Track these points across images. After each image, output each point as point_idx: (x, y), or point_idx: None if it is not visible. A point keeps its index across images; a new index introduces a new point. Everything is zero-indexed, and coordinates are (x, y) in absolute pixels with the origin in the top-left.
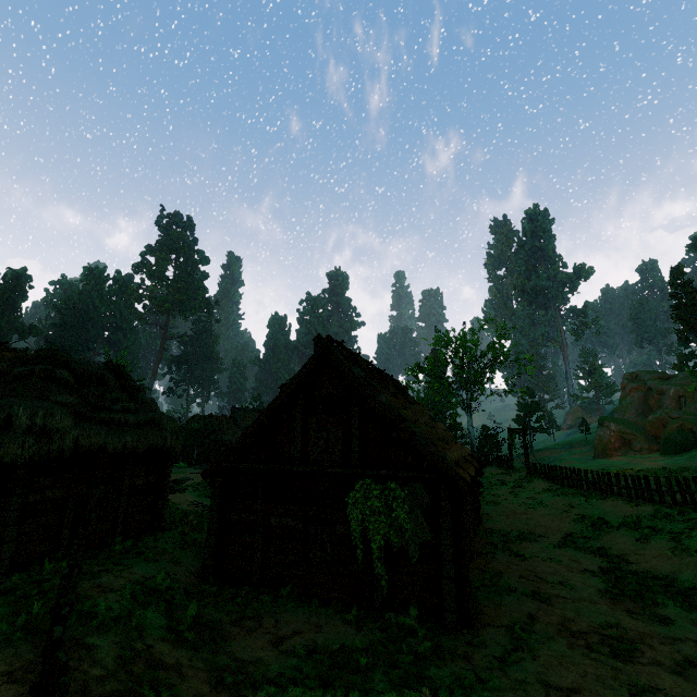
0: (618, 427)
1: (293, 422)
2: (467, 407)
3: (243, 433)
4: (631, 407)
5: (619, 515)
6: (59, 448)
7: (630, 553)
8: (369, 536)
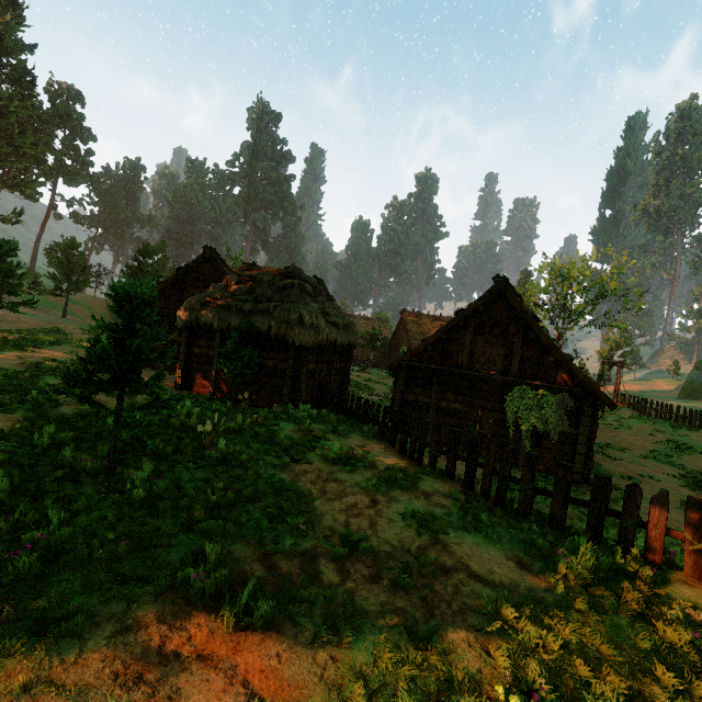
0: None
1: (462, 338)
2: (560, 336)
3: (423, 342)
4: None
5: None
6: (321, 339)
7: None
8: (520, 423)
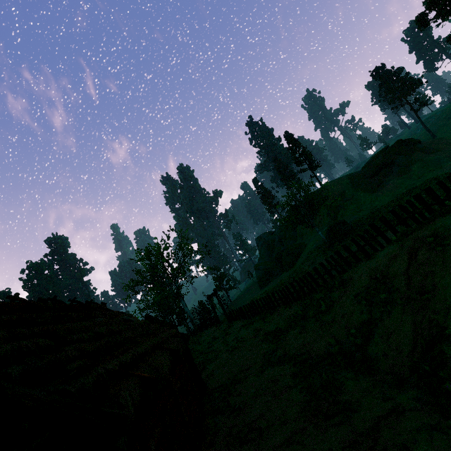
0: (263, 267)
1: None
2: (179, 295)
3: None
4: (265, 254)
5: (284, 321)
6: None
7: (301, 347)
8: None
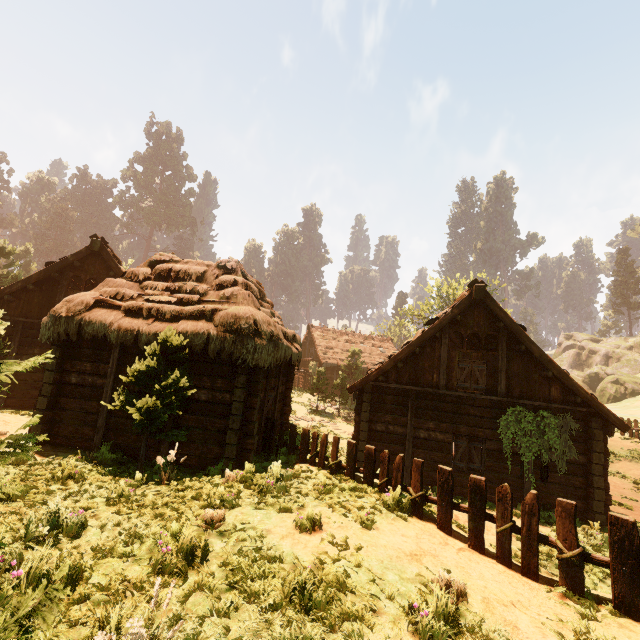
0: None
1: (436, 352)
2: None
3: (392, 358)
4: (566, 362)
5: (622, 448)
6: (280, 356)
7: None
8: (520, 452)
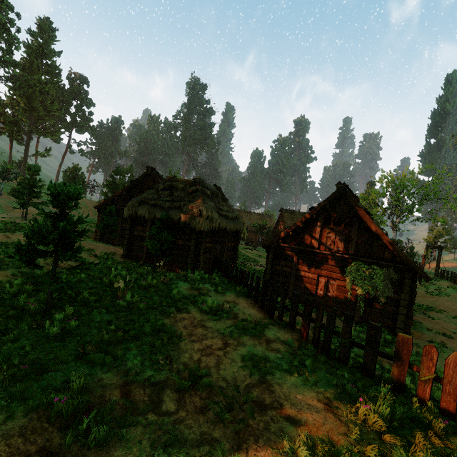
0: None
1: (314, 227)
2: (395, 227)
3: (287, 230)
4: None
5: None
6: (215, 226)
7: None
8: (356, 288)
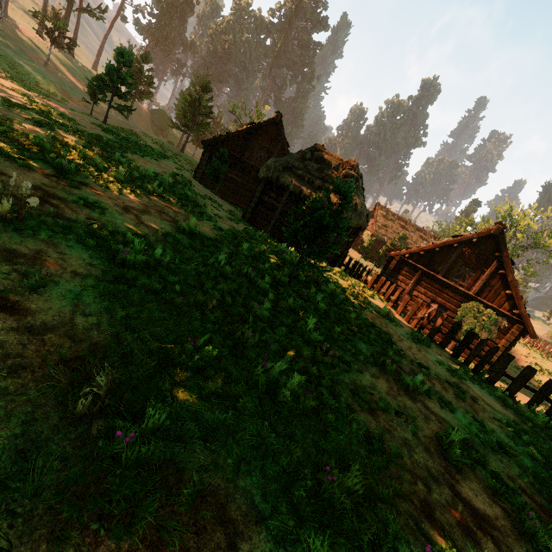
0: None
1: (448, 255)
2: None
3: (420, 248)
4: None
5: None
6: (359, 223)
7: None
8: (464, 323)
